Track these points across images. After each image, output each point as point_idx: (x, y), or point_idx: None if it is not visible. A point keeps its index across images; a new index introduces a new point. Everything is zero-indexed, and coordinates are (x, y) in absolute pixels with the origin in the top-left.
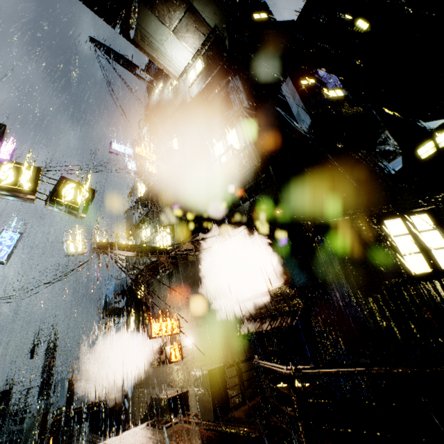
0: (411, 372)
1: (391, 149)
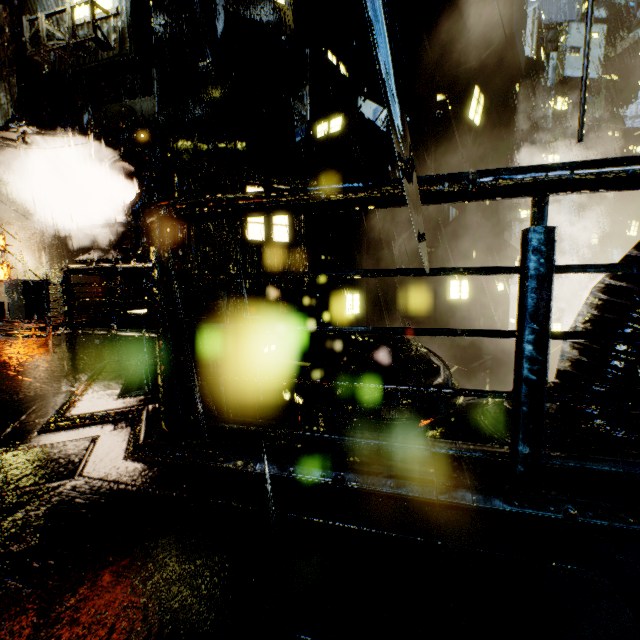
0: (123, 269)
1: (304, 112)
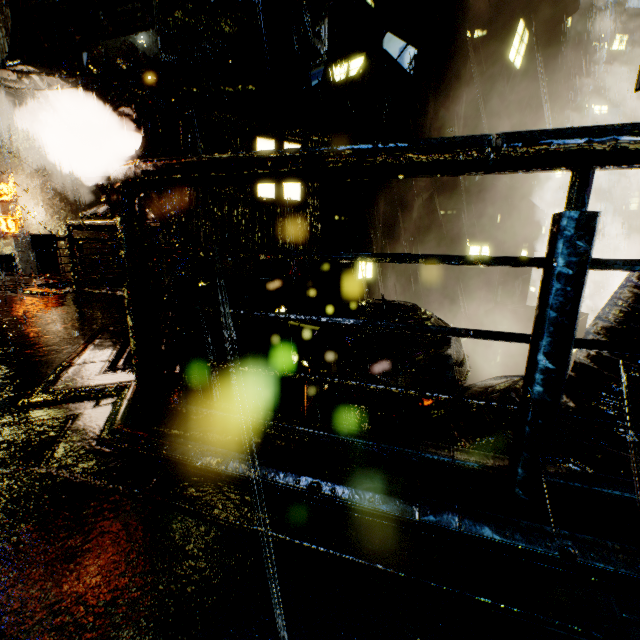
0: None
1: (322, 51)
